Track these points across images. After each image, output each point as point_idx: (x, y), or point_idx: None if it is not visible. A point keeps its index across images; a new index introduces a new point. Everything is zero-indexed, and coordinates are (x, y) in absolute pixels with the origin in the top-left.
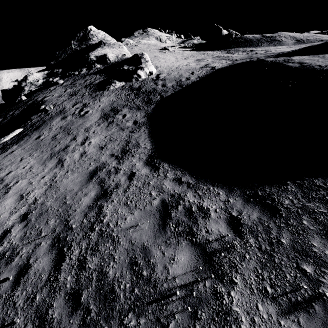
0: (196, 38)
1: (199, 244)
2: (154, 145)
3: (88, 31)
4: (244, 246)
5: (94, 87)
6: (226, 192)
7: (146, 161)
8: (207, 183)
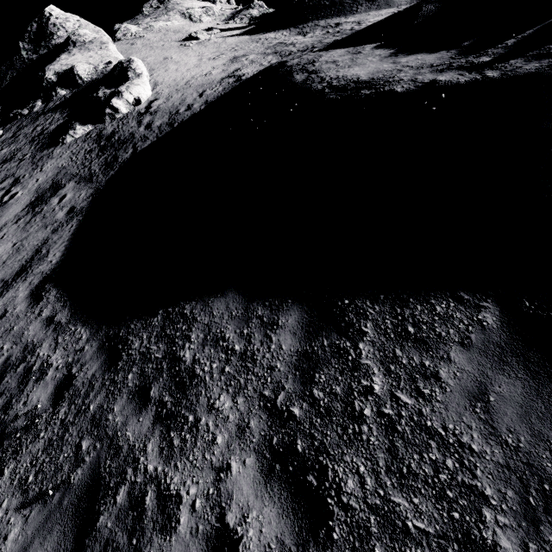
0: (256, 5)
1: (4, 423)
2: (63, 256)
3: (47, 18)
4: (50, 419)
5: (43, 141)
6: (90, 335)
7: (35, 289)
8: (81, 320)
